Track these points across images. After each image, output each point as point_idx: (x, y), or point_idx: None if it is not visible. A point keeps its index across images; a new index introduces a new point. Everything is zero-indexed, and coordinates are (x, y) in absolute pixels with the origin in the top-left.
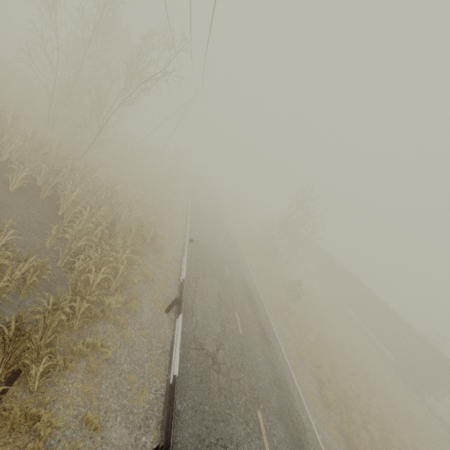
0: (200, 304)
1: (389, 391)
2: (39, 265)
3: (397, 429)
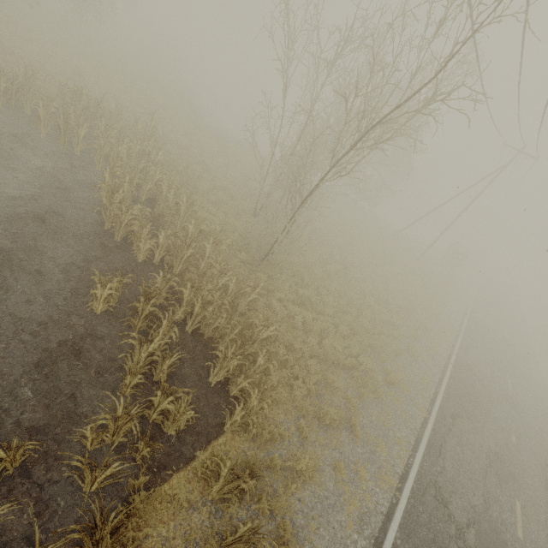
0: None
1: None
2: None
3: None
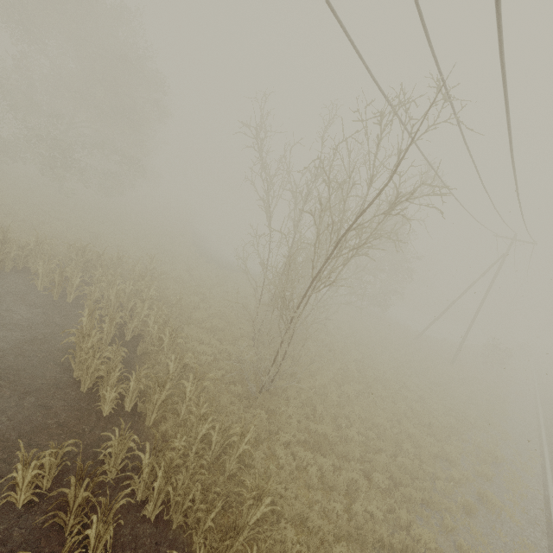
0: None
1: None
2: None
3: None
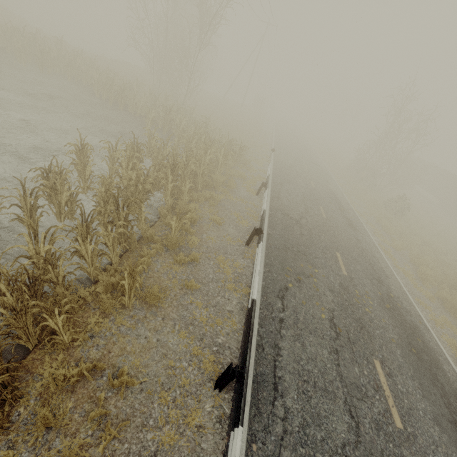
0: (285, 195)
1: None
2: (174, 149)
3: None
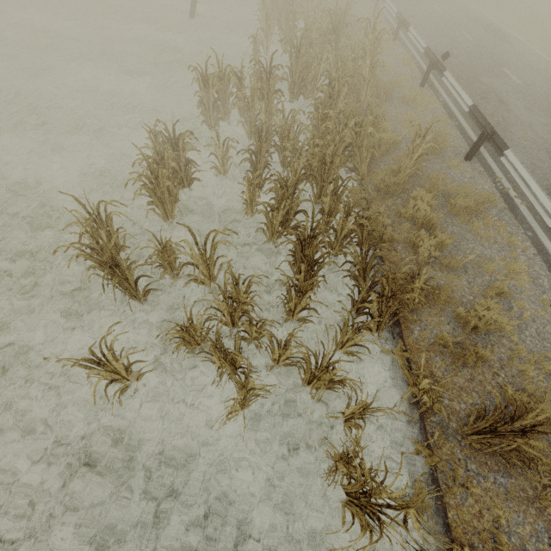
0: None
1: None
2: None
3: None
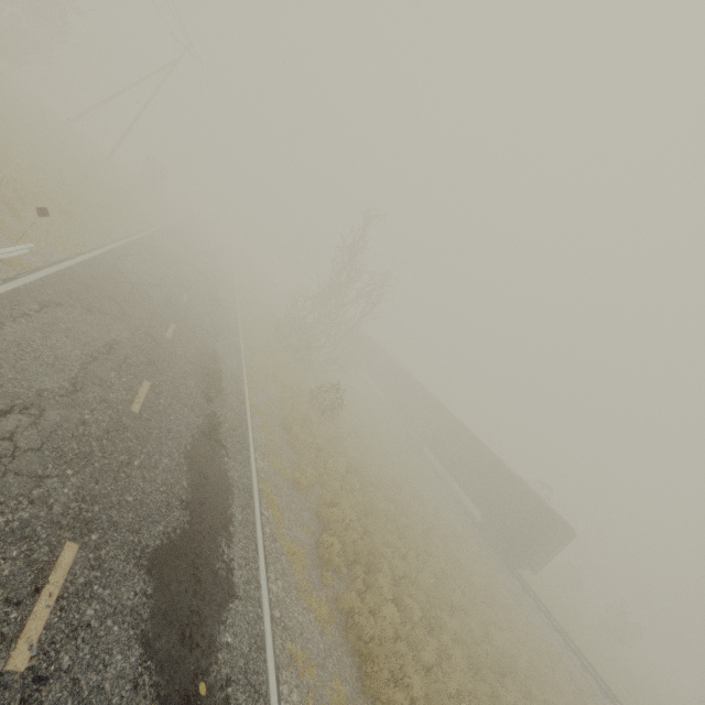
0: (24, 335)
1: (464, 558)
2: None
3: (464, 610)
